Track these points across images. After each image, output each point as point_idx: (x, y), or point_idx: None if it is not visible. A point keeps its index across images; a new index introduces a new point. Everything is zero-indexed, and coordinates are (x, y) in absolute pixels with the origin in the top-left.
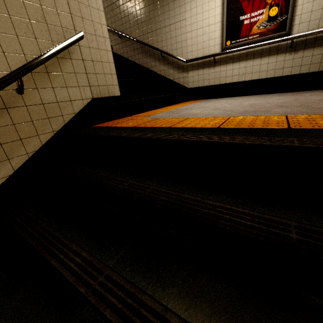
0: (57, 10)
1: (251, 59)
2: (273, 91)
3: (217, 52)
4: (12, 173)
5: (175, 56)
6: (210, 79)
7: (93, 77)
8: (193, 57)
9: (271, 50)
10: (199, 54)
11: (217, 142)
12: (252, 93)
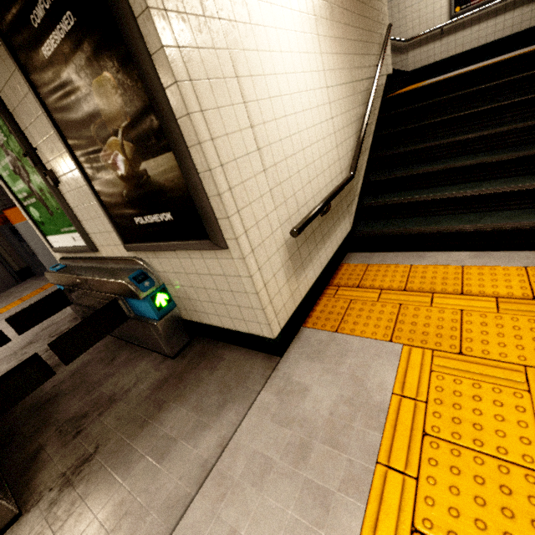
0: (379, 12)
1: (484, 21)
2: (510, 50)
3: (444, 22)
4: (376, 119)
5: (392, 38)
6: (436, 55)
7: (386, 58)
8: (413, 34)
9: (507, 7)
10: (422, 30)
11: (518, 56)
12: (486, 59)
